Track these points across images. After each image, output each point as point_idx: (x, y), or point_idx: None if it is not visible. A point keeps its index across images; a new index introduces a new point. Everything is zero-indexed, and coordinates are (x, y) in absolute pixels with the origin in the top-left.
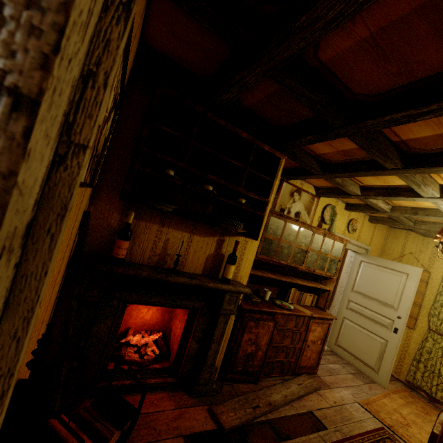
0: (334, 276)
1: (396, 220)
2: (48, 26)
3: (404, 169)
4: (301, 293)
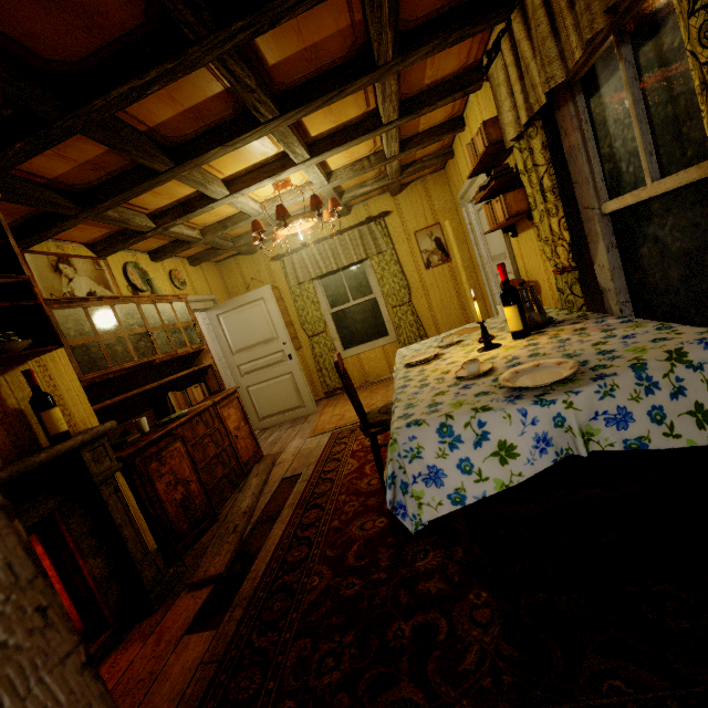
0: (203, 345)
1: (215, 247)
2: None
3: (178, 168)
4: (184, 392)
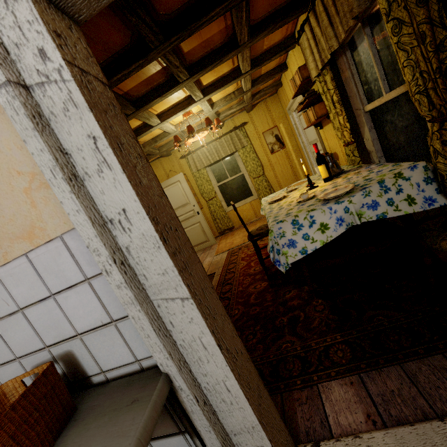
0: None
1: (150, 154)
2: (96, 62)
3: (137, 111)
4: None
